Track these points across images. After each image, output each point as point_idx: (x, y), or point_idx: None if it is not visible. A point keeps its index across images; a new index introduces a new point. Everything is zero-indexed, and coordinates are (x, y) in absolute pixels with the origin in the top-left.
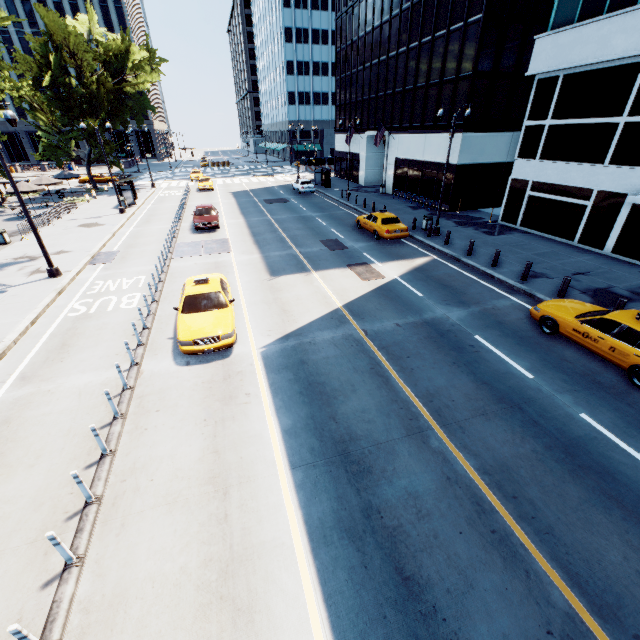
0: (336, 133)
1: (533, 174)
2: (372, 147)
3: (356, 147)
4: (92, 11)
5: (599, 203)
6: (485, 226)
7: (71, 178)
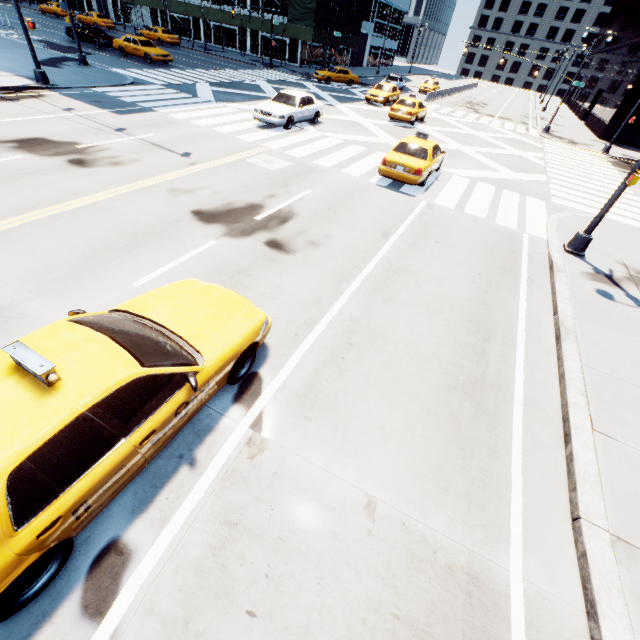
0: None
1: None
2: None
3: None
4: None
5: None
6: None
7: None
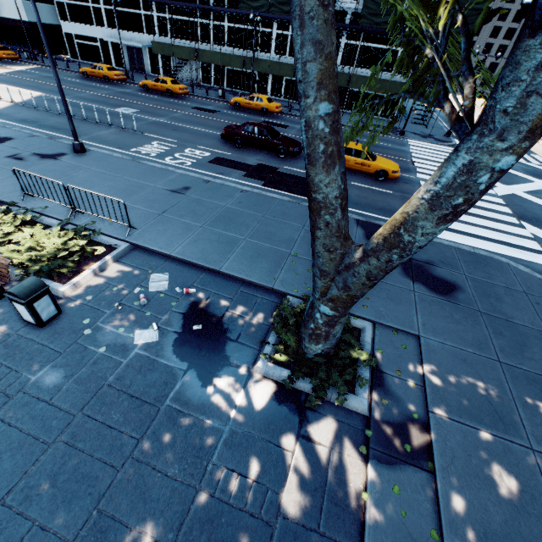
0: None
1: (72, 30)
2: None
3: None
4: None
5: (102, 44)
6: (64, 60)
7: None
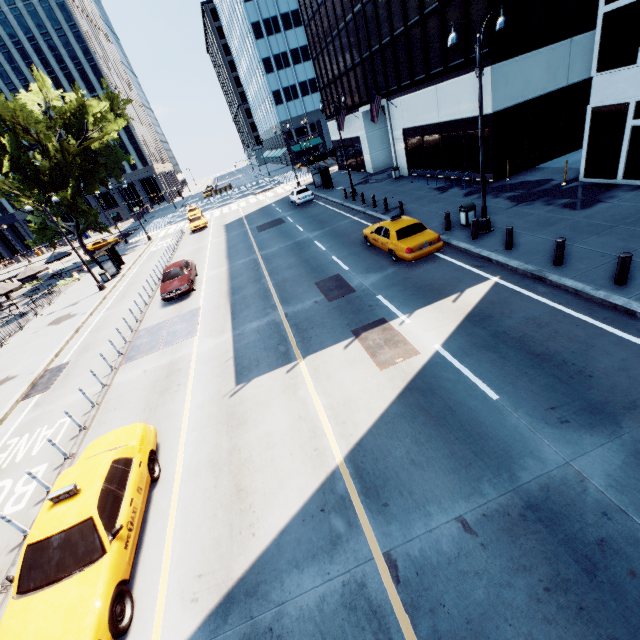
0: (328, 120)
1: (635, 90)
2: (371, 124)
3: (353, 130)
4: (44, 77)
5: None
6: (561, 193)
7: (61, 258)
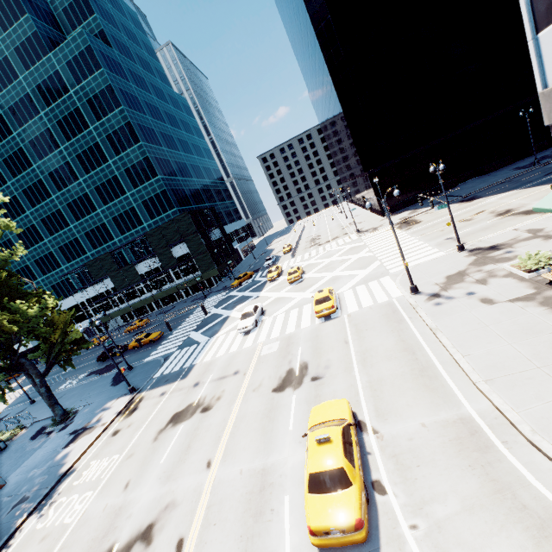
0: None
1: None
2: None
3: None
4: None
5: None
6: None
7: None
